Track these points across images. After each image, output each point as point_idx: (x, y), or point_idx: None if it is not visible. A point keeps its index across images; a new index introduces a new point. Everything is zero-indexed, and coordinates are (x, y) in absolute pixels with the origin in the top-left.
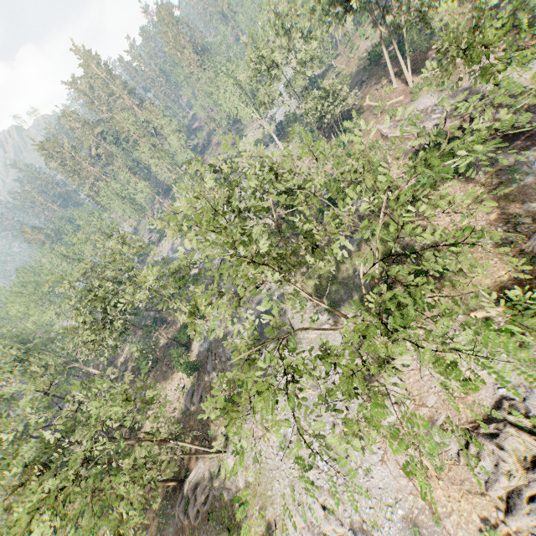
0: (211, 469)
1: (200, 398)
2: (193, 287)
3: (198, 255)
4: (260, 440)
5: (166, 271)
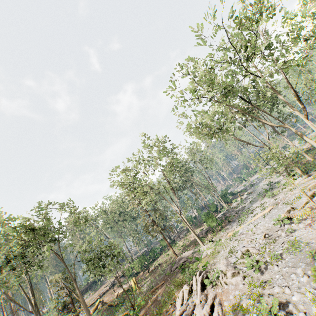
0: (193, 251)
1: (207, 231)
2: (230, 197)
3: (241, 188)
4: (225, 237)
5: (209, 159)
